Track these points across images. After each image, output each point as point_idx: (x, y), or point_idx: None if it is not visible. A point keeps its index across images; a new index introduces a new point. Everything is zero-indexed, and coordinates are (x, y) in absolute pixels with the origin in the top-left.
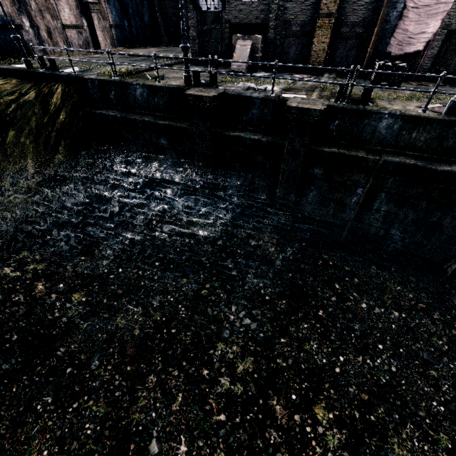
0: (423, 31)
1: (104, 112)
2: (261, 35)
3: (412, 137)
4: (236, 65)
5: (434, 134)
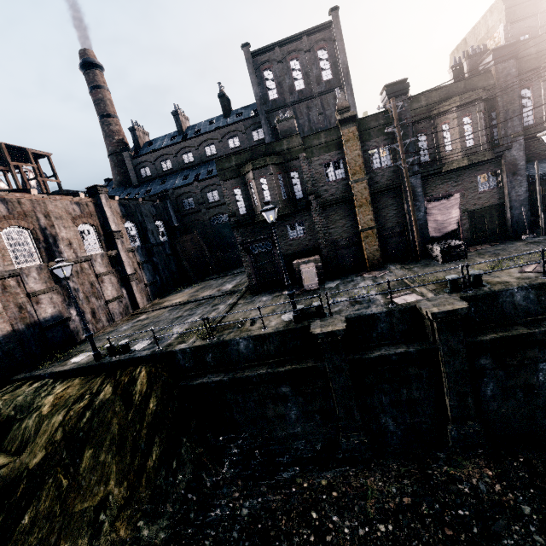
0: (449, 217)
1: (205, 381)
2: (319, 256)
3: None
4: (308, 285)
5: None
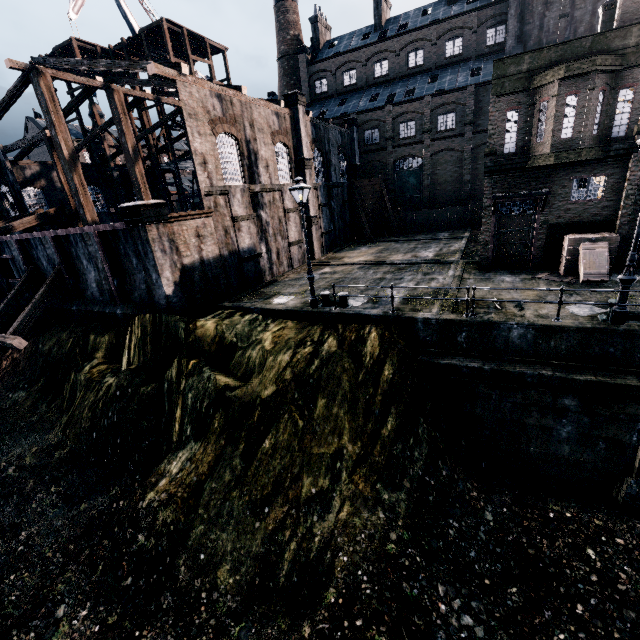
0: None
1: (456, 363)
2: (618, 234)
3: None
4: (591, 273)
5: None
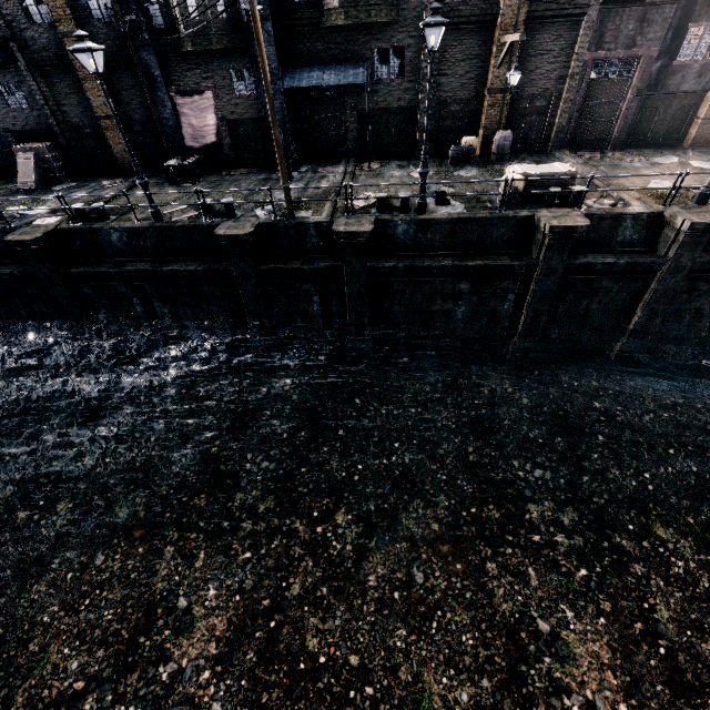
0: (207, 124)
1: None
2: (46, 145)
3: (142, 245)
4: (23, 182)
5: (155, 240)
